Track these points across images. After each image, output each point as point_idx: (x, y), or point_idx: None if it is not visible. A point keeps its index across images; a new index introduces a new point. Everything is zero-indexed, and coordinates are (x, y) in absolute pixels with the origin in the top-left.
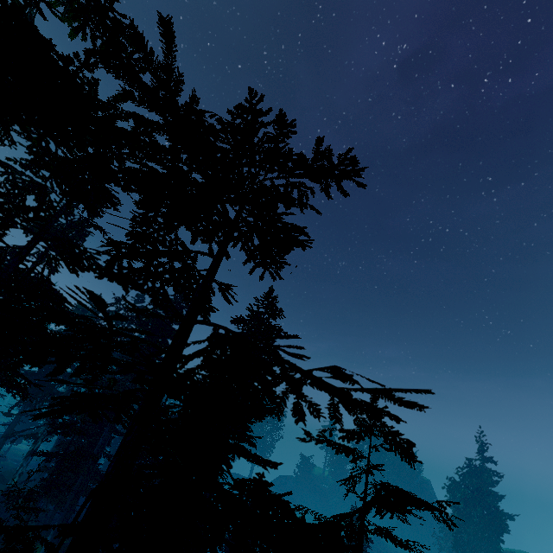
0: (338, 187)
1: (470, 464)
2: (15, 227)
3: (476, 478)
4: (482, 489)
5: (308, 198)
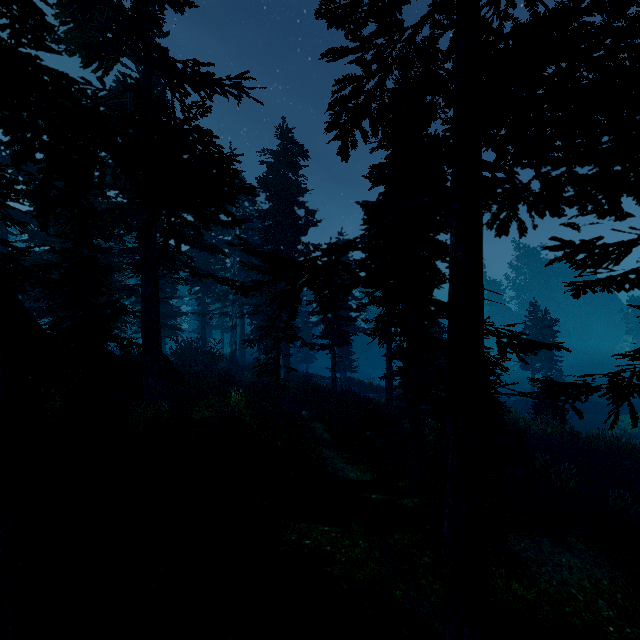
0: None
1: None
2: (124, 55)
3: None
4: None
5: None
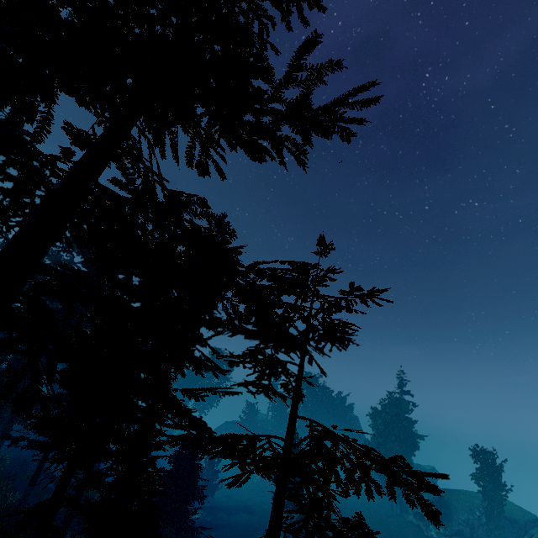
0: (299, 13)
1: (391, 396)
2: None
3: (395, 407)
4: (399, 414)
5: (268, 33)
